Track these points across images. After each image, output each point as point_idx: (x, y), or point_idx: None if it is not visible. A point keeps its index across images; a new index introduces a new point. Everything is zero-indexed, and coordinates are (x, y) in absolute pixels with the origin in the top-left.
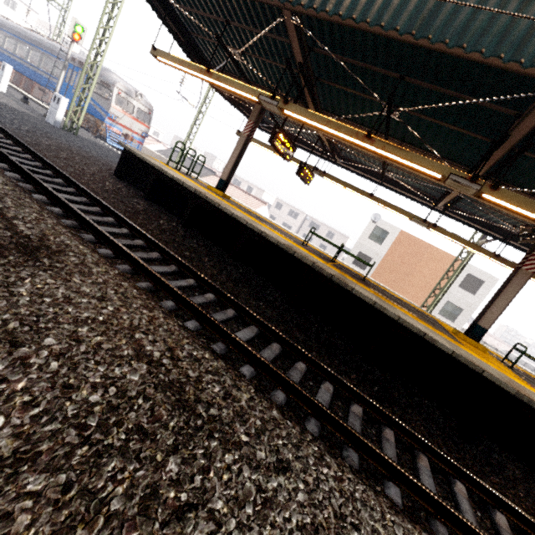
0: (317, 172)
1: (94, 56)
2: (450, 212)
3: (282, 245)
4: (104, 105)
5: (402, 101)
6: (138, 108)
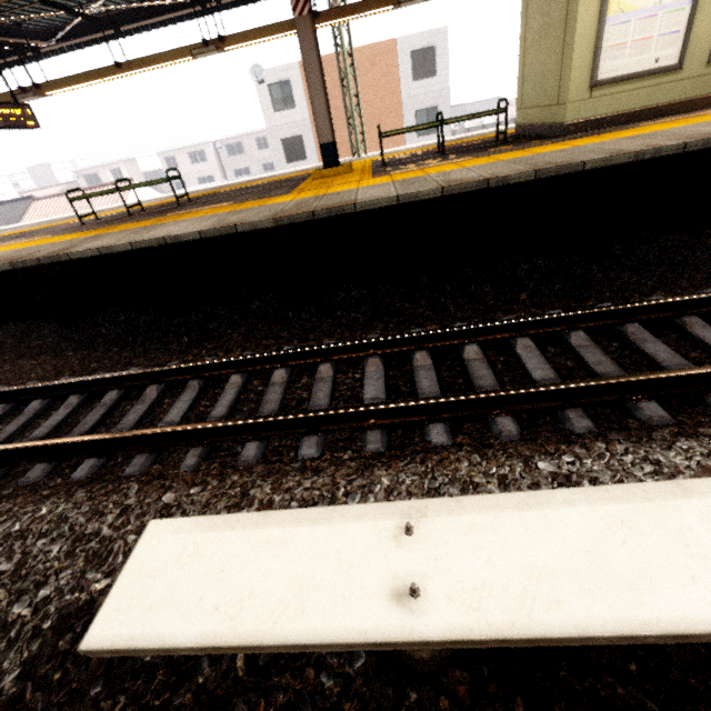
0: (29, 95)
1: None
2: None
3: None
4: None
5: None
6: None
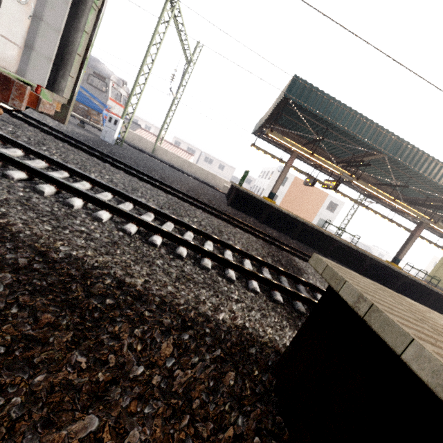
0: (308, 176)
1: (136, 77)
2: (364, 193)
3: (359, 250)
4: (100, 97)
5: (398, 177)
6: (122, 94)
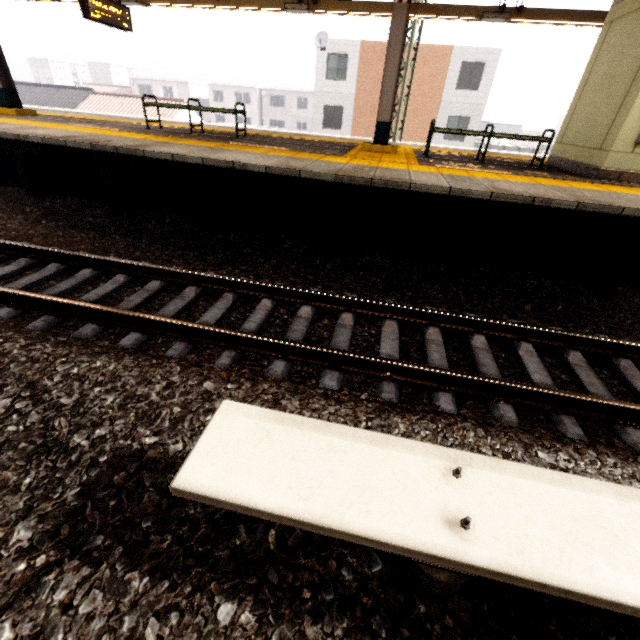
0: None
1: None
2: None
3: (48, 139)
4: None
5: None
6: None
